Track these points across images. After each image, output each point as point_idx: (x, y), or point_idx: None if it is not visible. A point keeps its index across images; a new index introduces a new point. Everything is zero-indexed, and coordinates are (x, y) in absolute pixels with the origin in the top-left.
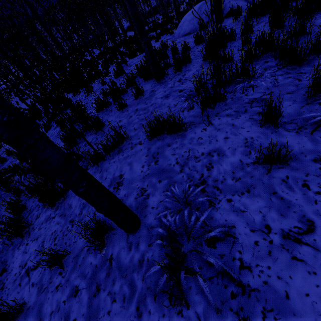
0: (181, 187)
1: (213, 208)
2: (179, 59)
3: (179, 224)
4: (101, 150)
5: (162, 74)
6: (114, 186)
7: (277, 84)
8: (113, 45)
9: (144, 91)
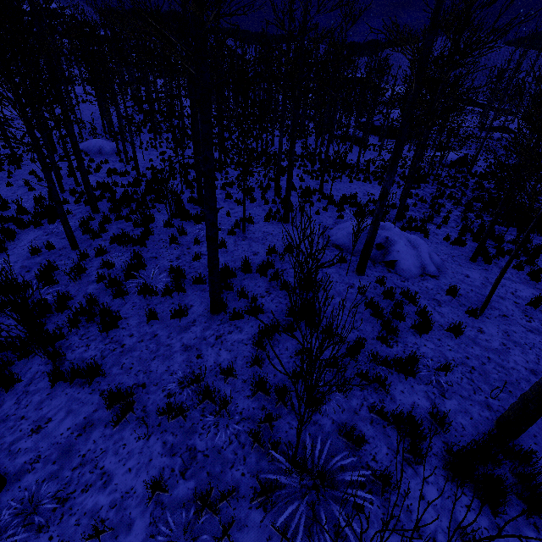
0: (53, 487)
1: (38, 534)
2: (243, 310)
3: (10, 524)
4: (79, 362)
5: (219, 310)
6: (34, 426)
7: (222, 450)
8: (302, 150)
9: (192, 311)
